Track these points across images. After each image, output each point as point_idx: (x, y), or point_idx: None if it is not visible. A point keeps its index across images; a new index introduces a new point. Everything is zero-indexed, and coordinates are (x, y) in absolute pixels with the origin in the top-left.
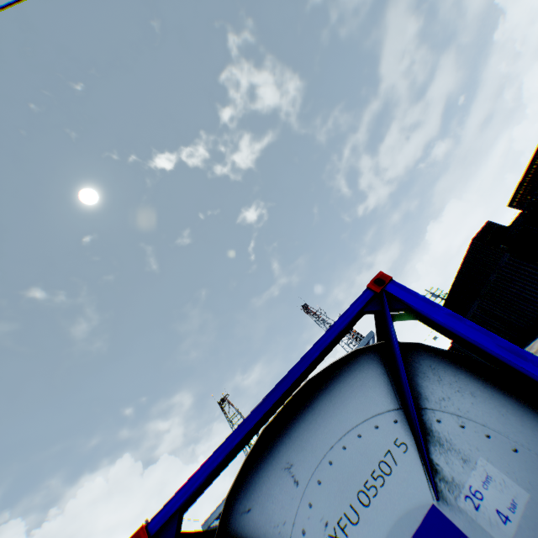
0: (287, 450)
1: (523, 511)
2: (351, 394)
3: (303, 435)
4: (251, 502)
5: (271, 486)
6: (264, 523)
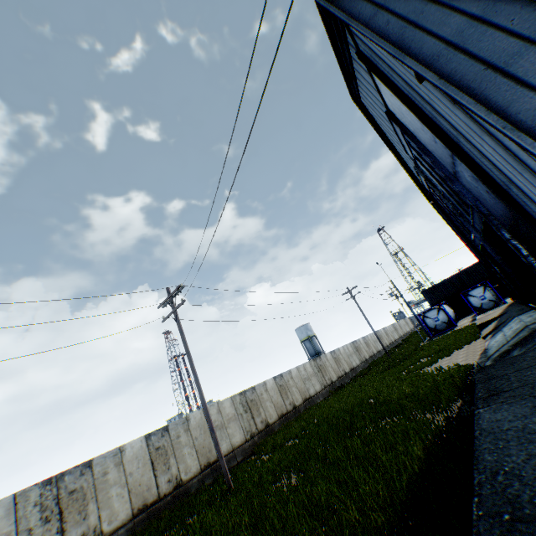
0: (472, 290)
1: (487, 296)
2: (479, 288)
3: (474, 290)
4: (469, 293)
5: (471, 292)
6: (470, 294)
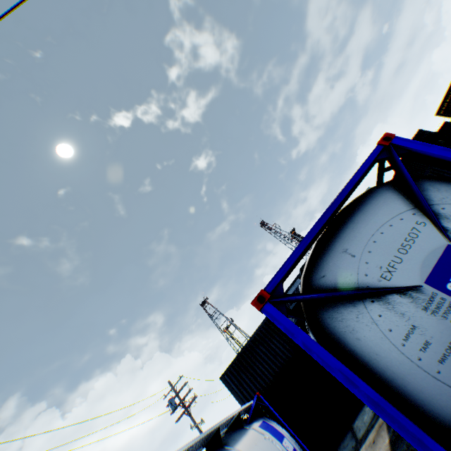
0: (341, 244)
1: None
2: (377, 208)
3: (350, 235)
4: (324, 273)
5: (336, 262)
6: (337, 279)
